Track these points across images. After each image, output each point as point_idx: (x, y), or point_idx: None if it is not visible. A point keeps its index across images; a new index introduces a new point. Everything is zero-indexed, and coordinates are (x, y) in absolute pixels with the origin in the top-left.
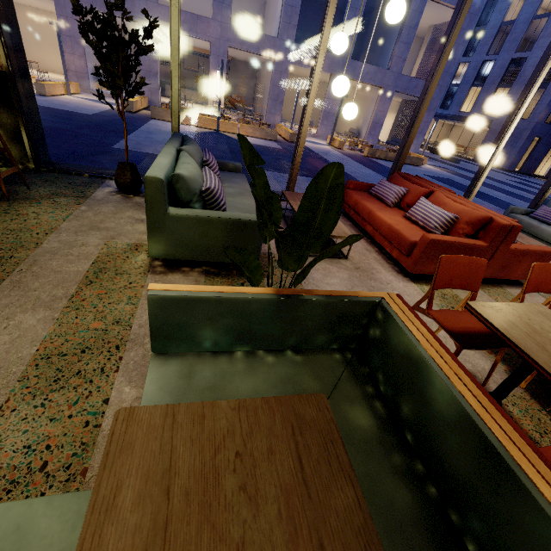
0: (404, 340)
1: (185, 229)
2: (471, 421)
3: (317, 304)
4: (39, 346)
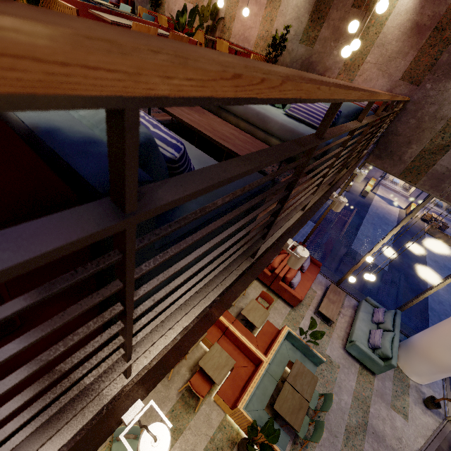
0: None
1: None
2: None
3: None
4: None
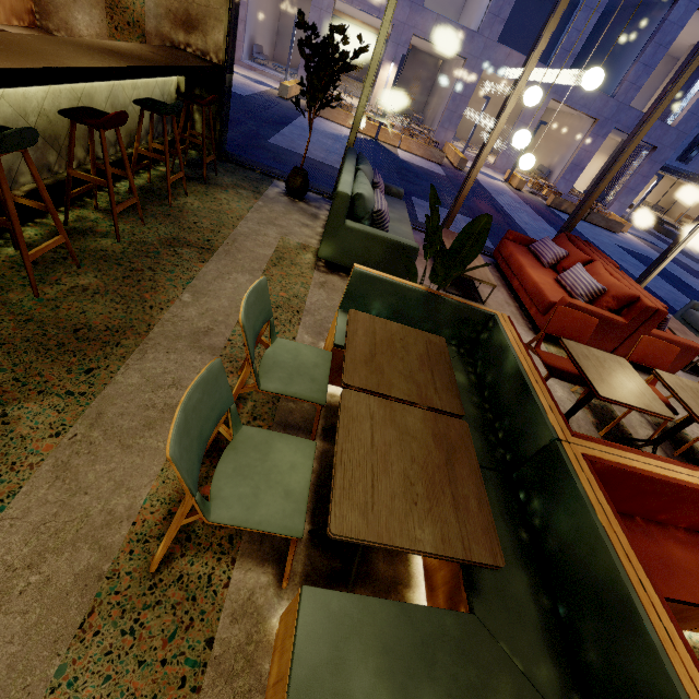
0: (500, 337)
1: (354, 240)
2: (520, 372)
3: (450, 304)
4: None
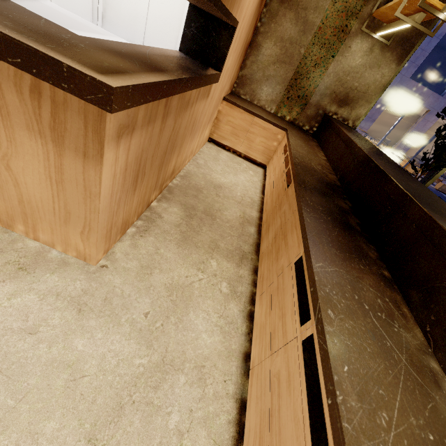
0: None
1: None
2: None
3: None
4: None
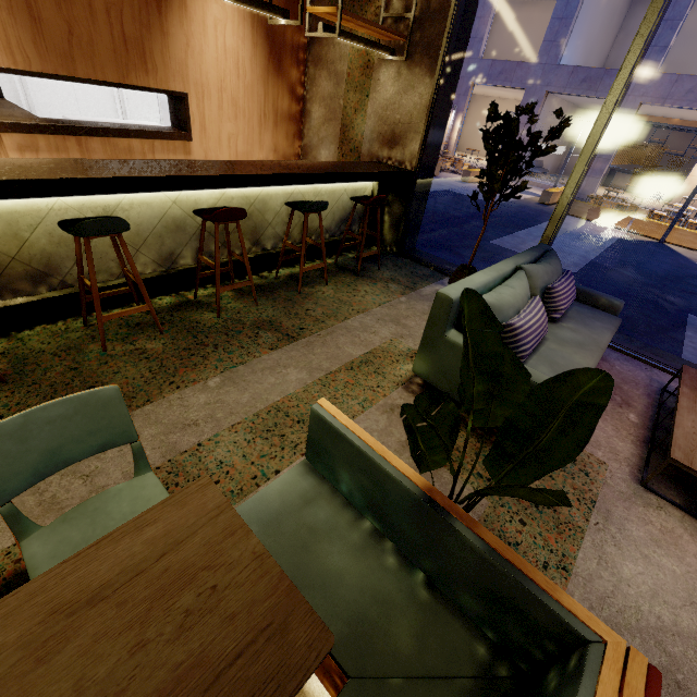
0: None
1: (455, 359)
2: None
3: (468, 546)
4: (281, 398)
